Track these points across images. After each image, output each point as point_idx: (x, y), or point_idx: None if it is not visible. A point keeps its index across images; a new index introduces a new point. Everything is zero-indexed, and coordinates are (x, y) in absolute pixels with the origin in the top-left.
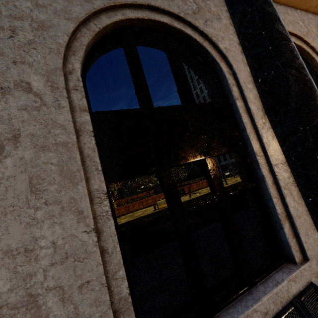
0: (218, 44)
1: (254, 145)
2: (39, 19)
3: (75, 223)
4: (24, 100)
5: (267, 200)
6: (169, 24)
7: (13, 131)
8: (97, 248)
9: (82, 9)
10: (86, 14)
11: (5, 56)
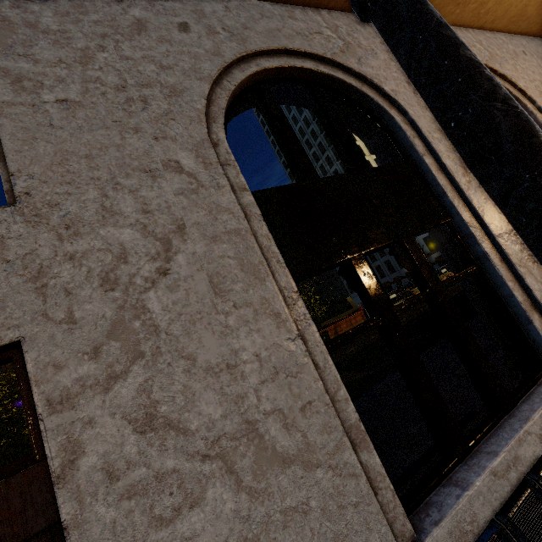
0: (383, 86)
1: (462, 213)
2: (168, 84)
3: (274, 329)
4: (178, 183)
5: (499, 288)
6: (314, 70)
7: (176, 221)
8: (309, 359)
9: (213, 64)
10: (218, 71)
11: (144, 132)
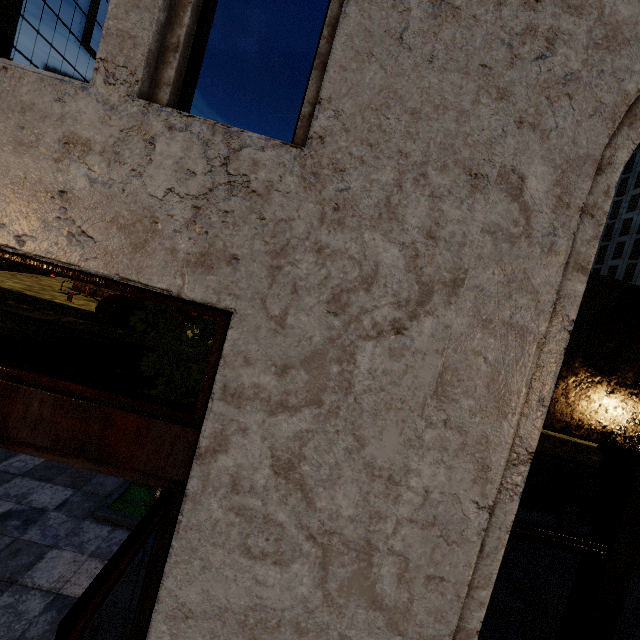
0: None
1: None
2: (613, 17)
3: (468, 480)
4: (499, 214)
5: None
6: None
7: (457, 270)
8: (479, 539)
9: None
10: None
11: (511, 103)
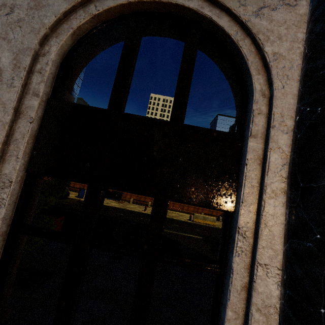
0: (265, 46)
1: (242, 215)
2: None
3: None
4: None
5: (222, 305)
6: (196, 10)
7: None
8: None
9: None
10: None
11: None
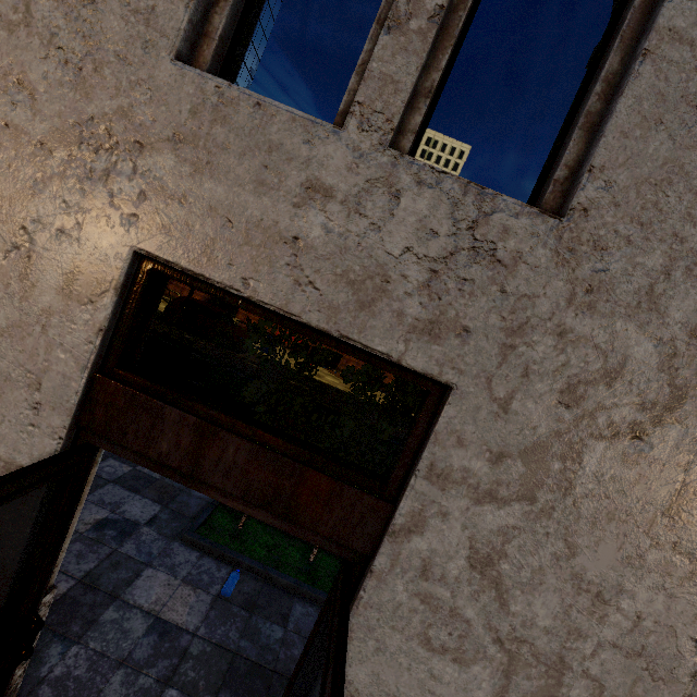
0: None
1: None
2: None
3: (690, 613)
4: None
5: None
6: None
7: None
8: (691, 682)
9: None
10: None
11: None
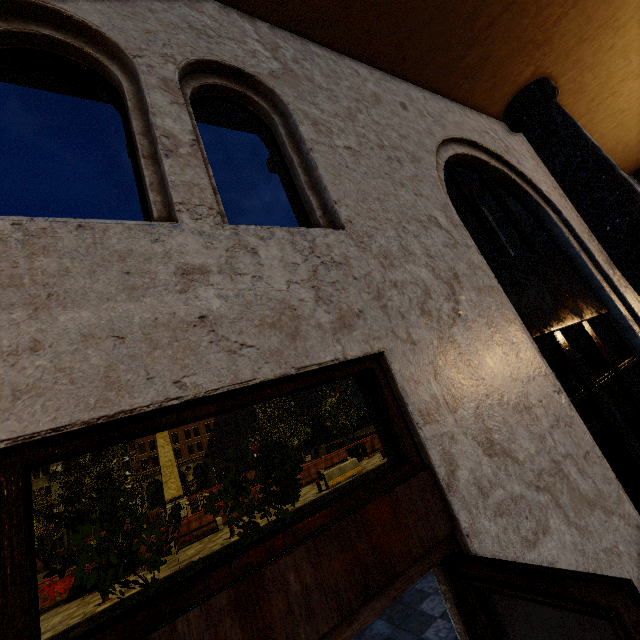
0: (539, 187)
1: (619, 307)
2: (409, 151)
3: (543, 380)
4: (442, 236)
5: None
6: (488, 162)
7: (451, 269)
8: (573, 412)
9: (431, 142)
10: (436, 148)
11: (407, 188)
